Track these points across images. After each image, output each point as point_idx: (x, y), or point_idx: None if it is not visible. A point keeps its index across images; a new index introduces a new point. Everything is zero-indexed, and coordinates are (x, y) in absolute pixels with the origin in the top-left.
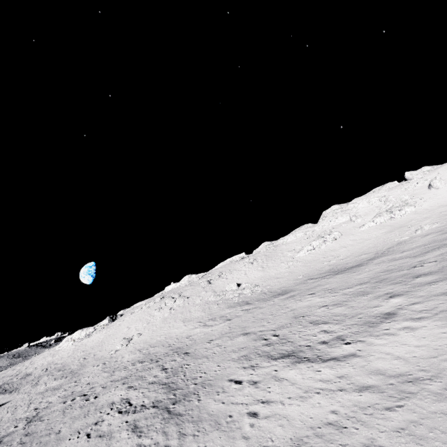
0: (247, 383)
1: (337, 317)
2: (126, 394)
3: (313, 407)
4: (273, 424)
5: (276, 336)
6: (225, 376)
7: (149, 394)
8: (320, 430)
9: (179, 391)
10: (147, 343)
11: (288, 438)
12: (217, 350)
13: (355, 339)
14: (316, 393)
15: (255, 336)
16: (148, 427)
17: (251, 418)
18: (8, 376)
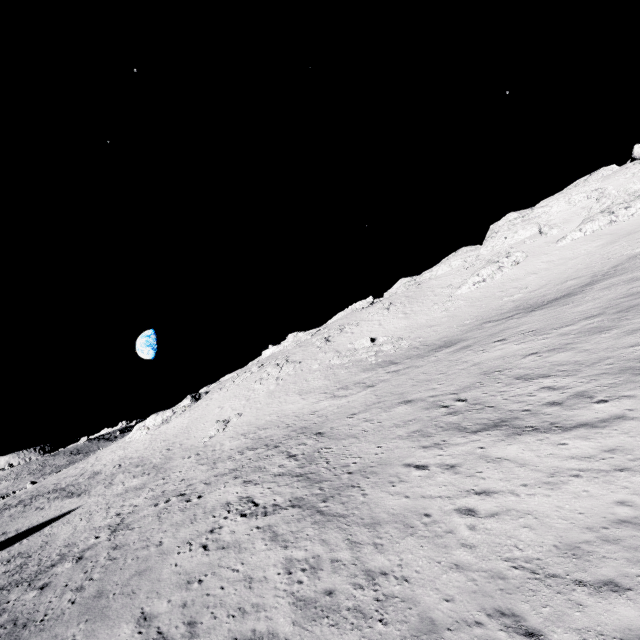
0: (438, 468)
1: (564, 367)
2: (245, 491)
3: (578, 497)
4: (510, 524)
5: (463, 401)
6: (396, 460)
7: (279, 489)
8: (608, 532)
9: (326, 484)
10: (253, 426)
11: (549, 546)
12: (368, 427)
13: (613, 395)
14: (574, 477)
15: (426, 404)
16: (294, 535)
17: (465, 517)
18: (70, 477)
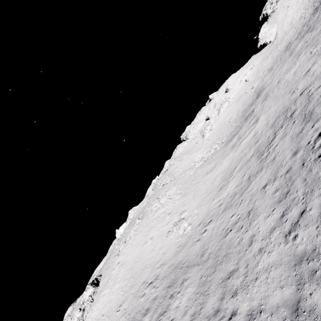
0: None
1: None
2: None
3: None
4: None
5: None
6: None
7: None
8: None
9: None
10: (215, 188)
11: None
12: None
13: None
14: None
15: None
16: None
17: None
18: None
